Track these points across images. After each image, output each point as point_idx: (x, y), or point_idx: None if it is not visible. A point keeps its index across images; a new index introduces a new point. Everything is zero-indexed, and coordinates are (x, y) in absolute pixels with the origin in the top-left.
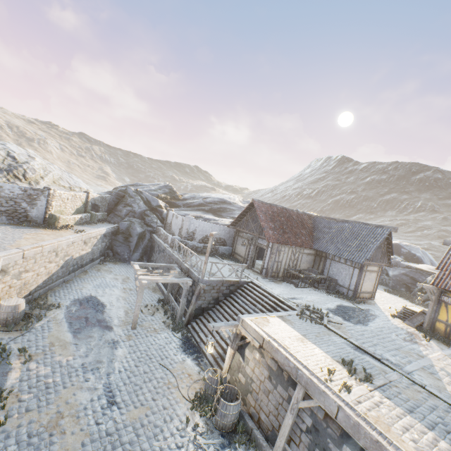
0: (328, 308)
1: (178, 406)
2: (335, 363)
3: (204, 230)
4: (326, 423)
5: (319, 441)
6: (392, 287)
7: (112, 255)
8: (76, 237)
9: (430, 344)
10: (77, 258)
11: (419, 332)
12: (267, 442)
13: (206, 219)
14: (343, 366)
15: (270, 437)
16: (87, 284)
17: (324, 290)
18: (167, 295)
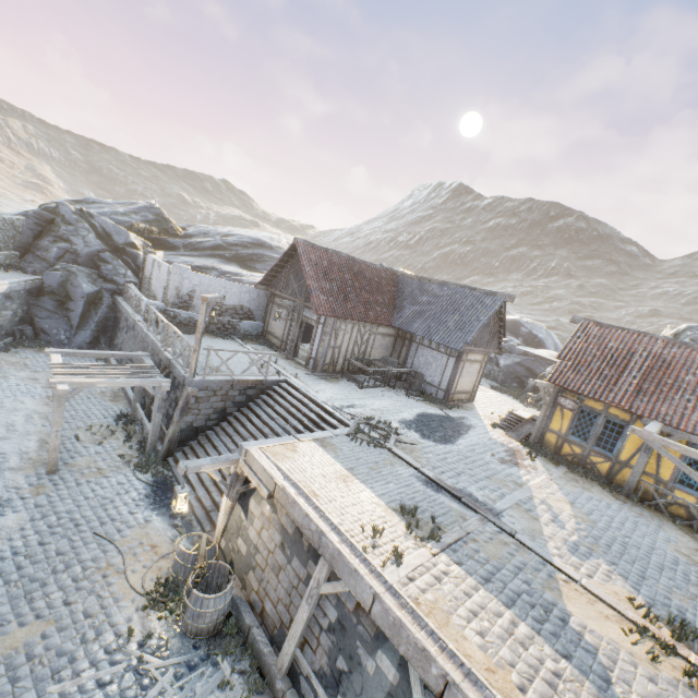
0: (402, 419)
1: (118, 608)
2: (389, 513)
3: (211, 291)
4: (357, 618)
5: (345, 645)
6: (501, 383)
7: (33, 334)
8: None
9: (534, 464)
10: None
11: (524, 447)
12: (272, 645)
13: (224, 273)
14: (402, 516)
15: (276, 639)
16: None
17: (404, 391)
18: (133, 407)
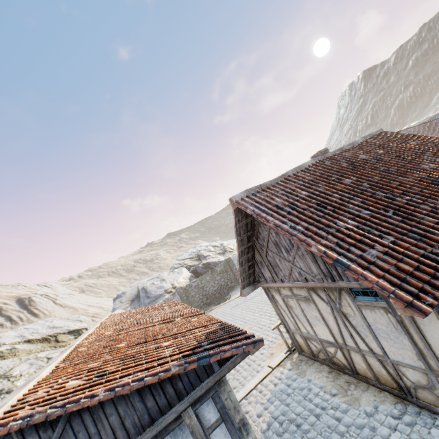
0: None
1: None
2: None
3: None
4: None
5: None
6: None
7: None
8: None
9: None
10: None
11: None
12: None
13: None
14: None
15: None
16: None
17: None
18: None
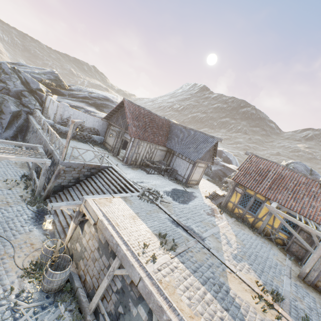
0: (165, 190)
1: (7, 276)
2: (153, 236)
3: (79, 118)
4: (131, 288)
5: (123, 300)
6: (211, 177)
7: None
8: None
9: (222, 216)
10: None
11: (218, 208)
12: (87, 297)
13: (87, 111)
14: (159, 238)
15: (90, 294)
16: None
17: (167, 177)
18: (31, 172)
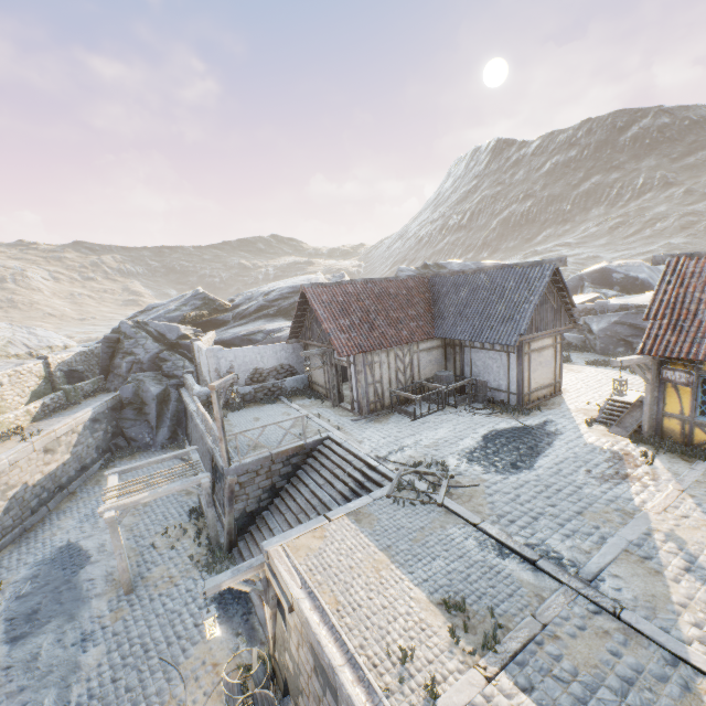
0: (462, 450)
1: None
2: (431, 612)
3: (248, 361)
4: None
5: None
6: (601, 352)
7: (126, 444)
8: (17, 451)
9: (653, 470)
10: (40, 482)
11: (636, 445)
12: None
13: (268, 332)
14: (448, 614)
15: None
16: (67, 520)
17: (468, 406)
18: (198, 501)
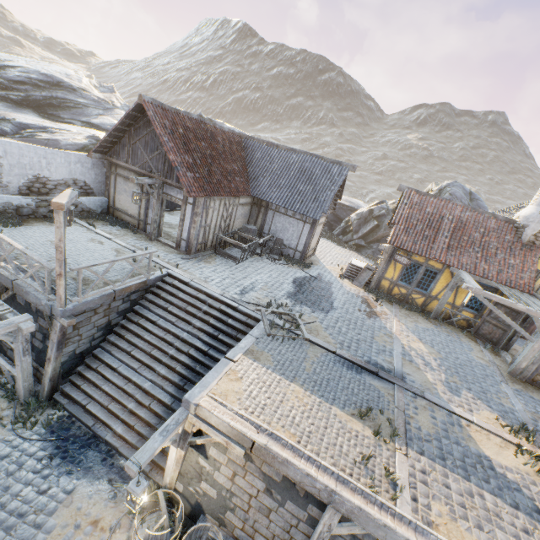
0: (288, 293)
1: None
2: (352, 422)
3: (26, 163)
4: None
5: None
6: None
7: None
8: None
9: (383, 309)
10: None
11: (368, 293)
12: None
13: (21, 126)
14: (361, 420)
15: None
16: None
17: (268, 256)
18: None
